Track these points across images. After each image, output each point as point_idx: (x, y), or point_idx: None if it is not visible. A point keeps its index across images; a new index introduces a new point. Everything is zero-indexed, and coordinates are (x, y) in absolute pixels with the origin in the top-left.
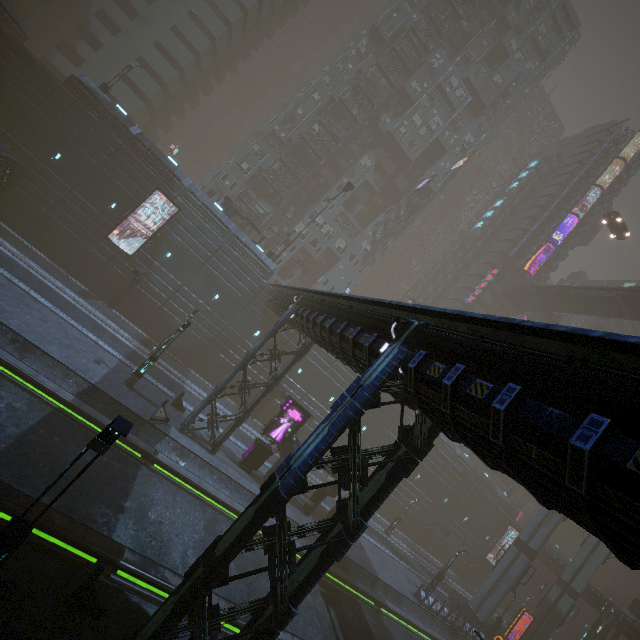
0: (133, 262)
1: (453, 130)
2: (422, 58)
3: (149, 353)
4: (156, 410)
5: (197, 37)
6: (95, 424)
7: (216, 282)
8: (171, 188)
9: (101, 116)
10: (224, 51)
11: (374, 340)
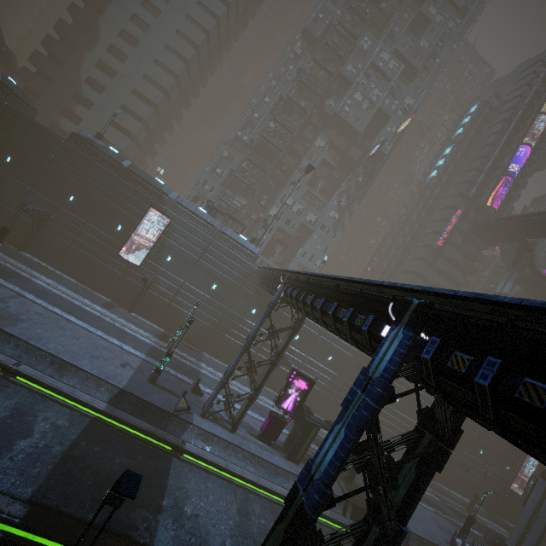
0: (142, 271)
1: (392, 97)
2: (352, 44)
3: (166, 346)
4: (178, 402)
5: (163, 78)
6: (127, 426)
7: (211, 274)
8: (162, 203)
9: (99, 159)
10: (186, 83)
11: (371, 323)
